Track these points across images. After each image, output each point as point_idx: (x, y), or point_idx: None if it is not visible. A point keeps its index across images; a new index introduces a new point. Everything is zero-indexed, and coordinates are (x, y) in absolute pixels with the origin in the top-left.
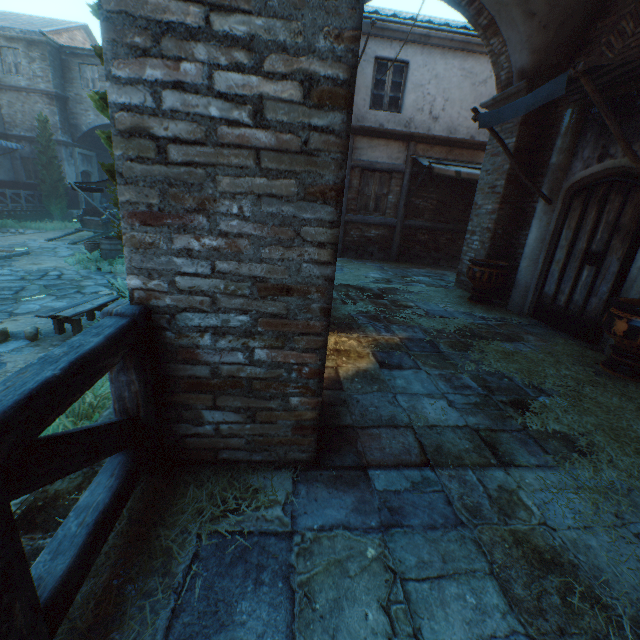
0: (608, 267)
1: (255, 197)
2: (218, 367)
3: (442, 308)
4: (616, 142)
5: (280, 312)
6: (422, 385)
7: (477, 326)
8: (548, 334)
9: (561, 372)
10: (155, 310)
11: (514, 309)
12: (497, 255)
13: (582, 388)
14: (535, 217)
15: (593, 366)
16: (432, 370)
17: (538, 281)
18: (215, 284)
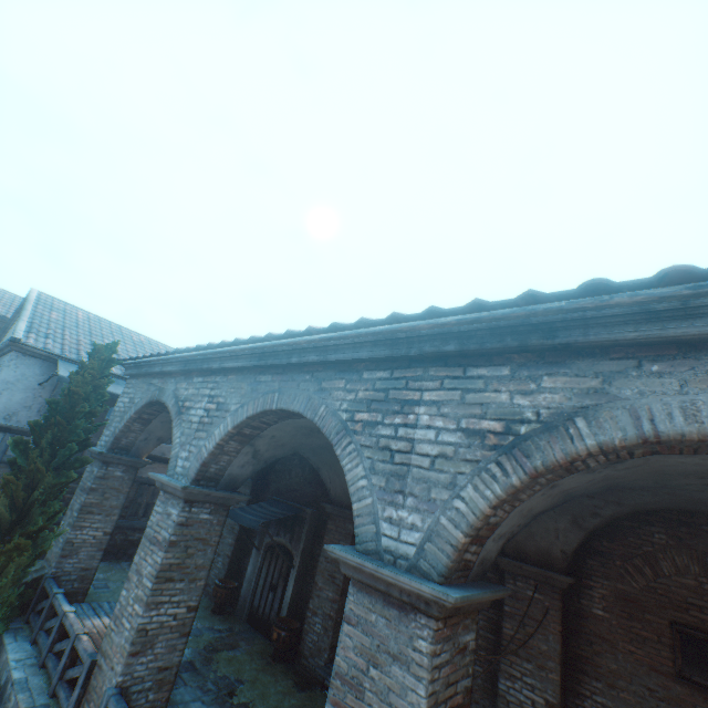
0: (278, 594)
1: (168, 639)
2: (135, 707)
3: (196, 625)
4: (282, 529)
5: (163, 677)
6: (190, 695)
7: (216, 639)
8: (253, 637)
9: (252, 666)
10: (123, 687)
11: (238, 616)
12: (232, 573)
13: (259, 674)
14: (252, 556)
15: (267, 658)
16: (194, 683)
17: (252, 596)
18: (146, 671)
